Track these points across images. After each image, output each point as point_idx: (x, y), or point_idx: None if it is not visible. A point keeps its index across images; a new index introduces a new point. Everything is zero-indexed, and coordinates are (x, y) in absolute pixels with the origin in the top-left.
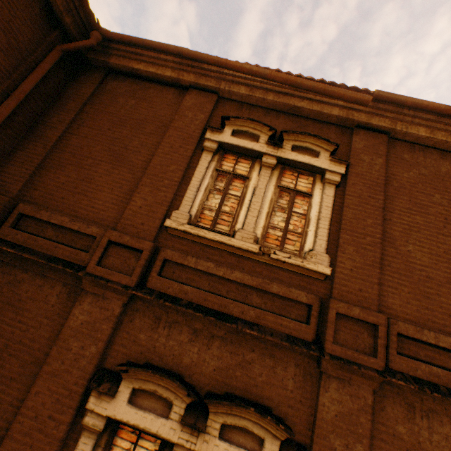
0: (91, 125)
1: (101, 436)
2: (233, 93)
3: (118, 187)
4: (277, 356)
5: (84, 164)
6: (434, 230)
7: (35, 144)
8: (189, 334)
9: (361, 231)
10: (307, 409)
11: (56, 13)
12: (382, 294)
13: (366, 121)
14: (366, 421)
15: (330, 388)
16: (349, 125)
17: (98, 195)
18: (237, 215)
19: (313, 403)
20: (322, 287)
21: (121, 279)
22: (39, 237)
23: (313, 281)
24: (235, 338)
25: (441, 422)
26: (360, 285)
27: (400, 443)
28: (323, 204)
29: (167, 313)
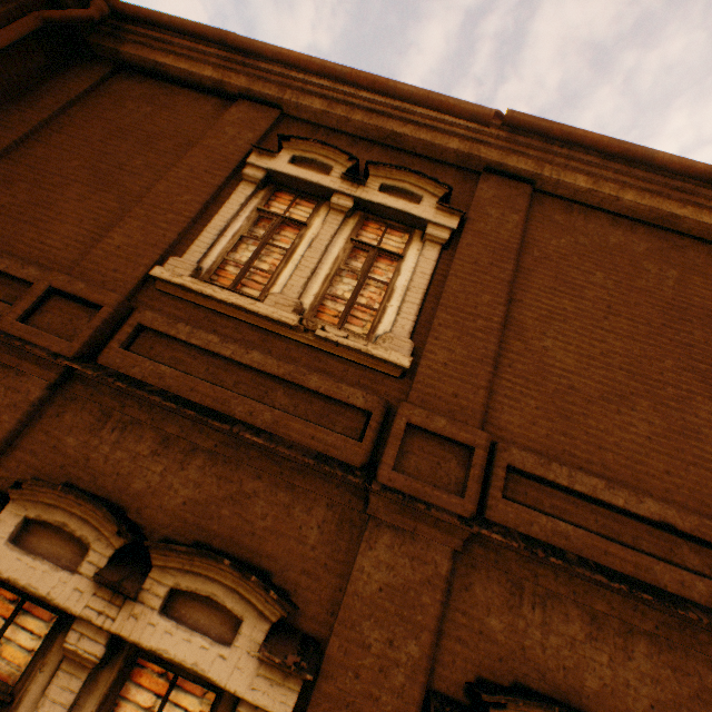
0: (74, 133)
1: None
2: (303, 108)
3: (93, 220)
4: (299, 489)
5: (47, 183)
6: (589, 321)
7: None
8: (155, 443)
9: (471, 311)
10: (335, 578)
11: None
12: (493, 406)
13: (498, 160)
14: (433, 603)
15: (379, 544)
16: (475, 167)
17: (56, 227)
18: (278, 274)
19: (348, 570)
20: (396, 388)
21: (53, 344)
22: None
23: (383, 379)
24: (231, 454)
25: (566, 616)
26: (456, 388)
27: (490, 648)
28: (417, 270)
29: (123, 407)
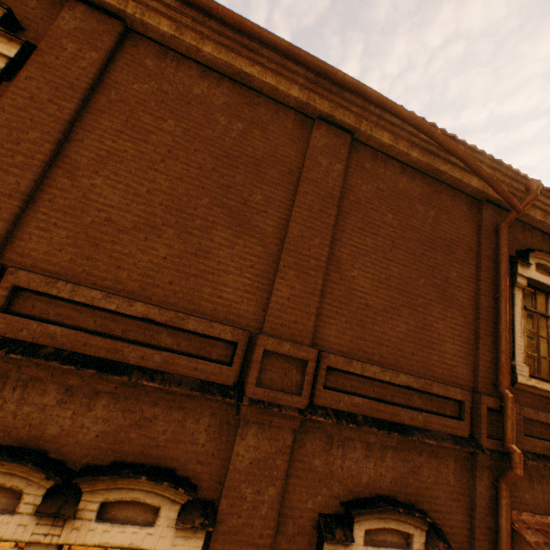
0: None
1: None
2: None
3: None
4: None
5: None
6: (147, 163)
7: None
8: None
9: (13, 147)
10: None
11: None
12: (22, 237)
13: None
14: None
15: None
16: None
17: None
18: None
19: None
20: None
21: None
22: None
23: None
24: None
25: (45, 391)
26: None
27: None
28: None
29: None
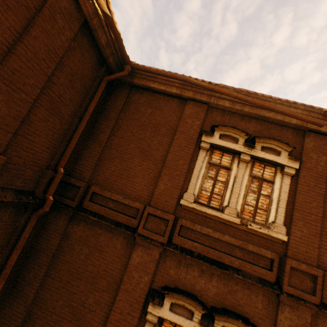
0: (125, 129)
1: (154, 324)
2: (219, 105)
3: (147, 174)
4: (251, 288)
5: (125, 157)
6: None
7: (94, 144)
8: (199, 272)
9: (308, 211)
10: (270, 320)
11: (104, 56)
12: (320, 254)
13: (316, 128)
14: None
15: (285, 311)
16: (303, 129)
17: (136, 180)
18: (224, 195)
19: (274, 317)
20: (280, 247)
21: (158, 238)
22: (106, 208)
23: (274, 243)
24: (226, 276)
25: None
26: (306, 248)
27: None
28: (282, 190)
29: (185, 259)
